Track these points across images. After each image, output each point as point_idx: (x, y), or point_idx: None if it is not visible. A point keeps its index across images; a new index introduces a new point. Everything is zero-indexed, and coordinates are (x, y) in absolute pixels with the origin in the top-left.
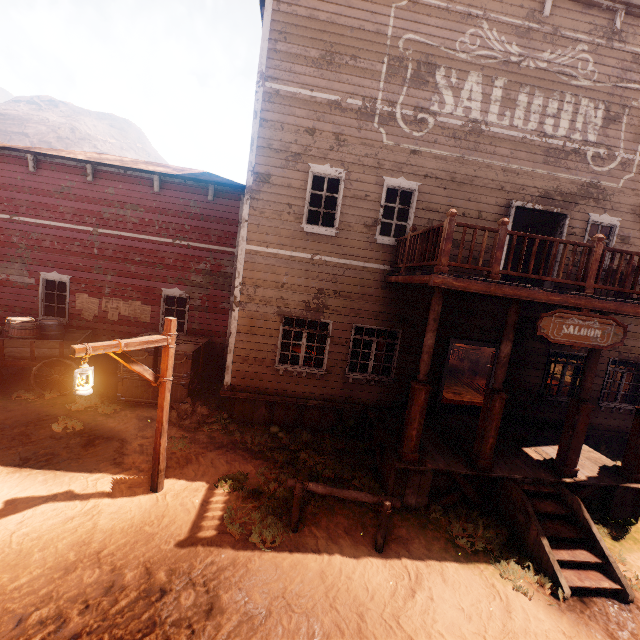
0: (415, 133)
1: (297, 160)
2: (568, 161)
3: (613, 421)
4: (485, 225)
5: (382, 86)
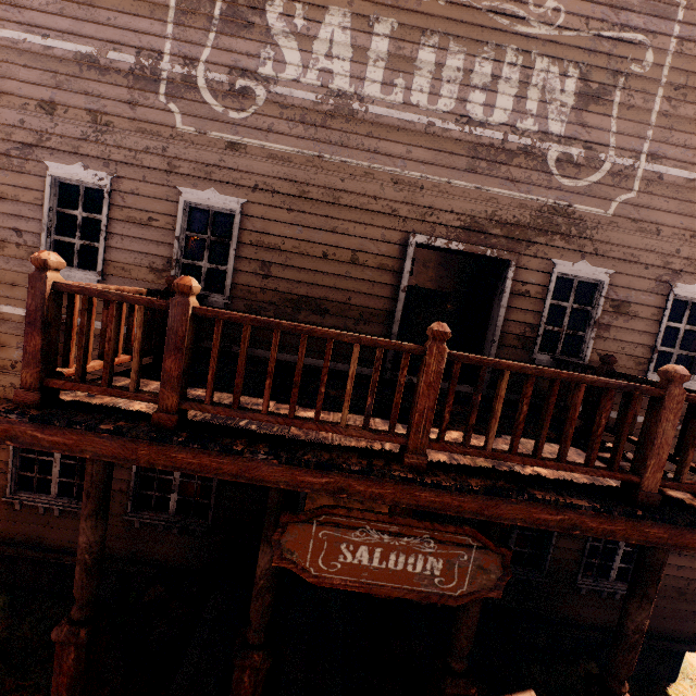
0: (233, 113)
1: (26, 155)
2: (513, 167)
3: (604, 612)
4: (365, 274)
5: (171, 30)
